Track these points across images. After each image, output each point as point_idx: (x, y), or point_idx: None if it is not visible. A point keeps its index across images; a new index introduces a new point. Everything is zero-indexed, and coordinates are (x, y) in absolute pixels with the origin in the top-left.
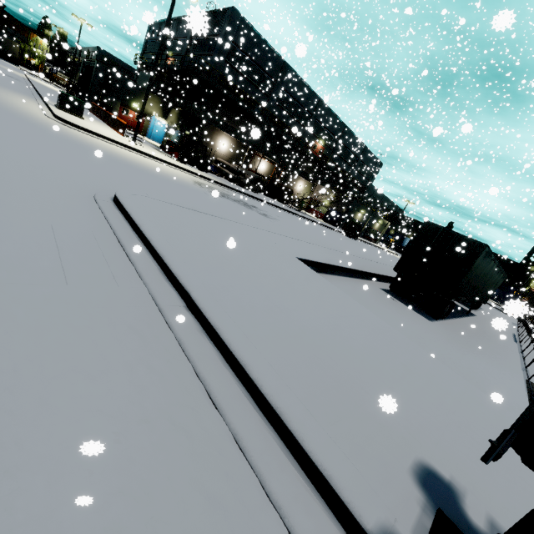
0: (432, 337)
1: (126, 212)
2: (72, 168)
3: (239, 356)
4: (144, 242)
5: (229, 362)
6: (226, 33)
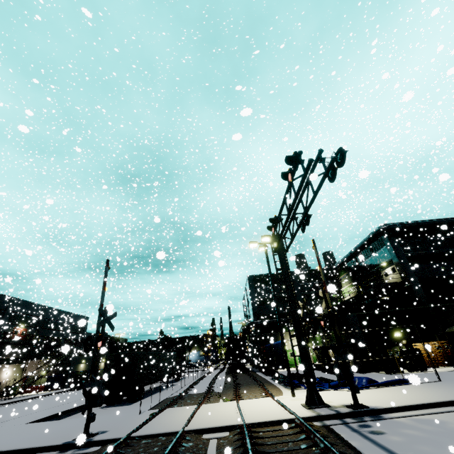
0: (125, 411)
1: None
2: None
3: (12, 448)
4: None
5: None
6: None
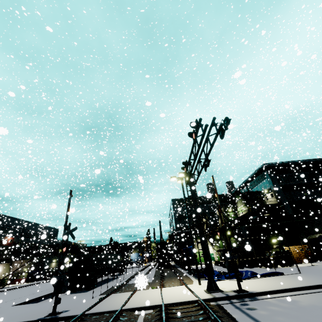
0: (83, 296)
1: None
2: None
3: None
4: None
5: None
6: None
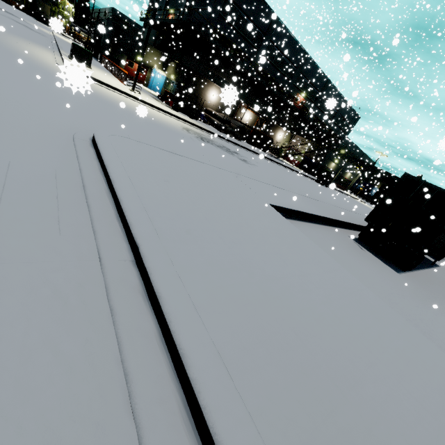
0: (401, 292)
1: (99, 151)
2: (62, 109)
3: (177, 341)
4: (108, 183)
5: (168, 343)
6: None
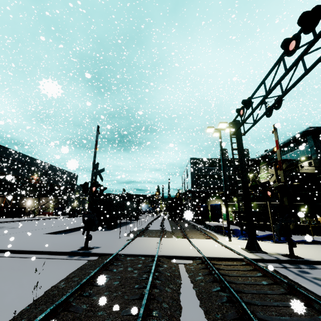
0: (106, 234)
1: None
2: None
3: (36, 250)
4: None
5: (34, 253)
6: None
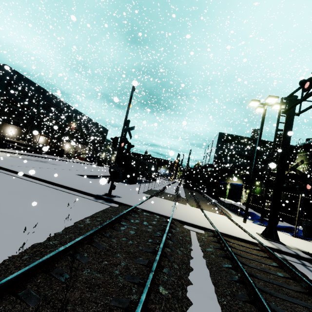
0: (127, 187)
1: (12, 171)
2: None
3: (70, 186)
4: (28, 176)
5: (68, 189)
6: (3, 76)
